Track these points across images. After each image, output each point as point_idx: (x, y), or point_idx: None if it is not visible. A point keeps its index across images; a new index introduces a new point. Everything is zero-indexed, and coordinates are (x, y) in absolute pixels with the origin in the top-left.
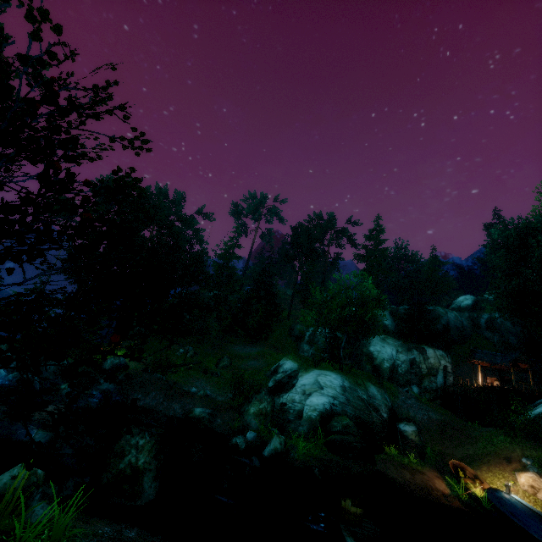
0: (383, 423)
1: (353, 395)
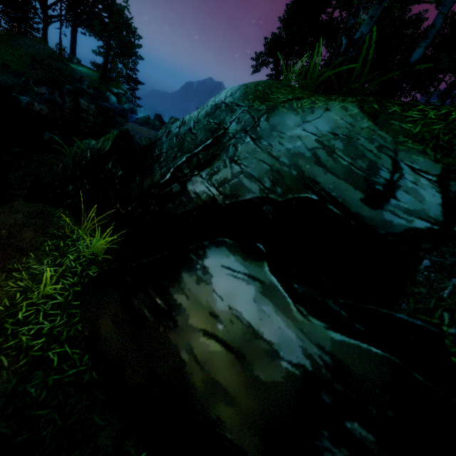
0: (154, 186)
1: (210, 122)
